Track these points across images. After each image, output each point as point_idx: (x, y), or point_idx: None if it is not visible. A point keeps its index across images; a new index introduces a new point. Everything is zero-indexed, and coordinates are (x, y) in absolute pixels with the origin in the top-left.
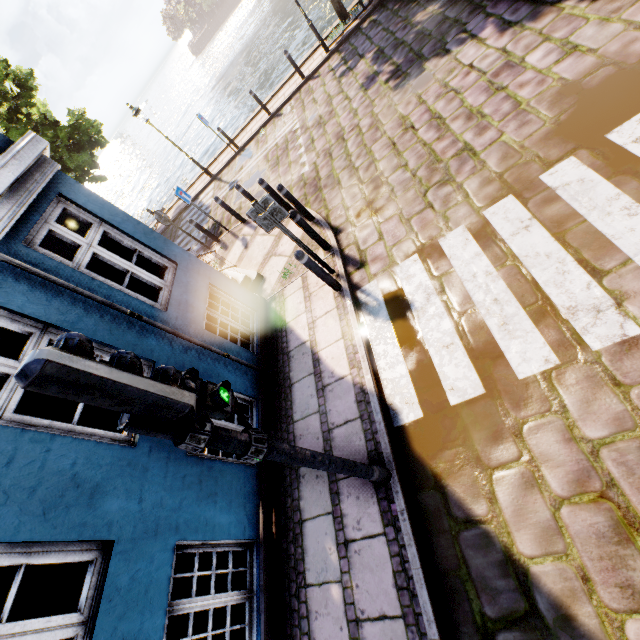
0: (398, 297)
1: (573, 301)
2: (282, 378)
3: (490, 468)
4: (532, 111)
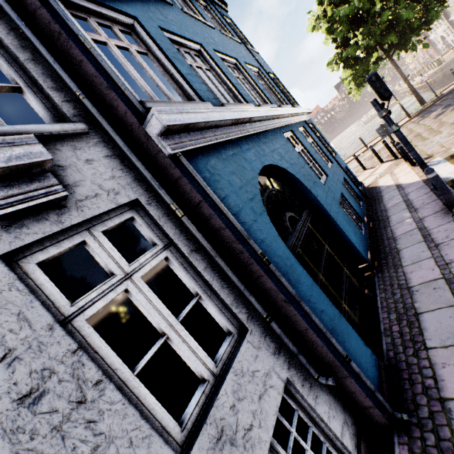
0: (452, 155)
1: None
2: (376, 197)
3: None
4: None
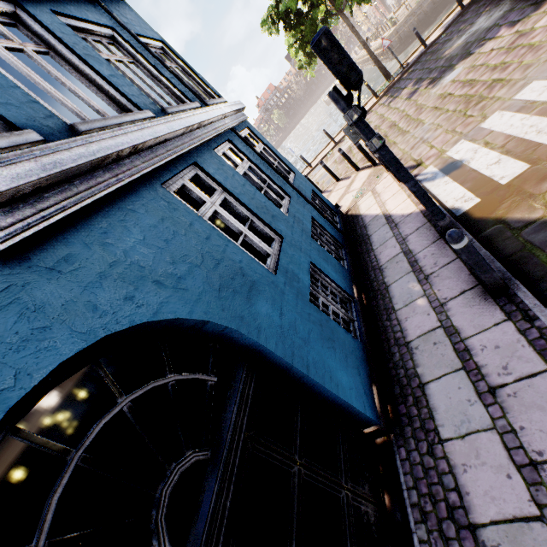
0: (450, 163)
1: None
2: (361, 237)
3: (541, 194)
4: (544, 43)
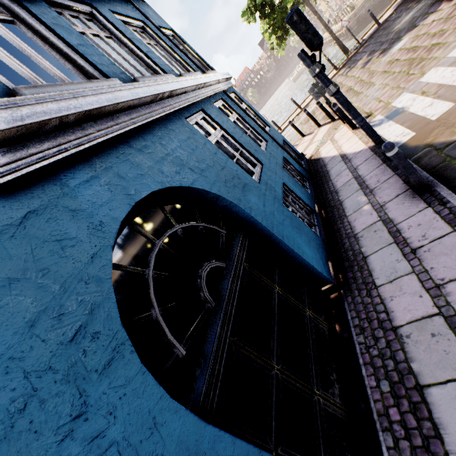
0: (394, 111)
1: None
2: (321, 173)
3: None
4: None
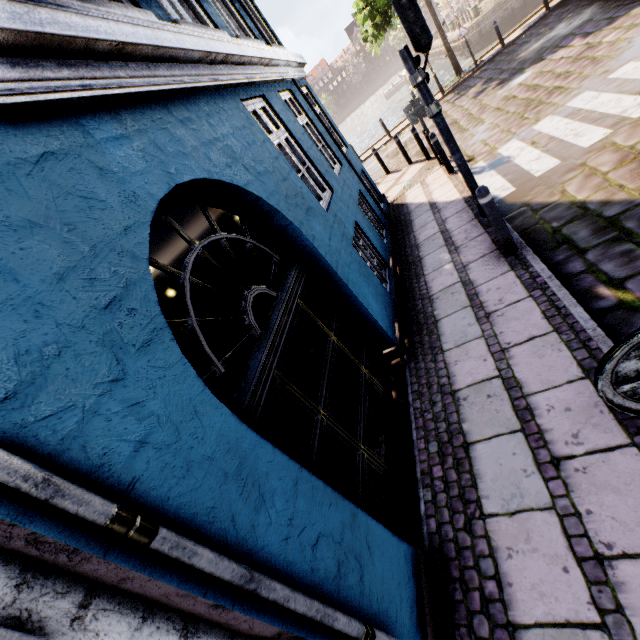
0: (499, 159)
1: (624, 108)
2: (403, 223)
3: (562, 183)
4: (604, 57)
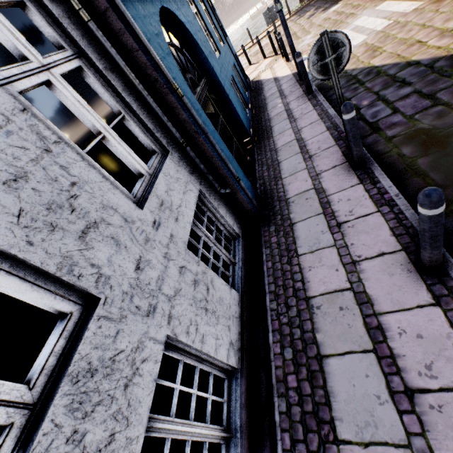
0: None
1: (376, 26)
2: (258, 89)
3: None
4: None
